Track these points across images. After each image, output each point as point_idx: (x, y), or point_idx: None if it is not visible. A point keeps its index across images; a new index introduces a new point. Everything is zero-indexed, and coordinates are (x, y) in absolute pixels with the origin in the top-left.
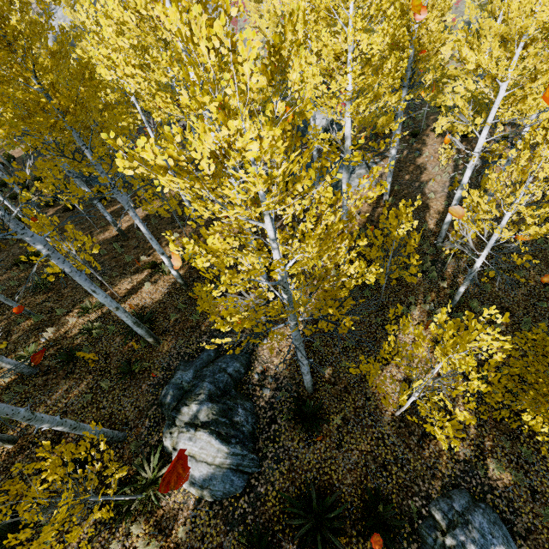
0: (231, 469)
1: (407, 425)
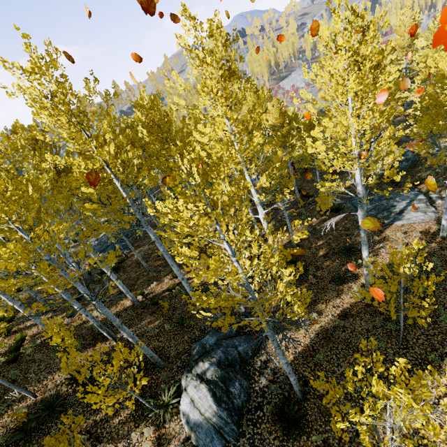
0: (214, 427)
1: None
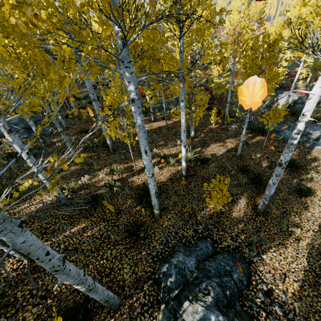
0: None
1: None
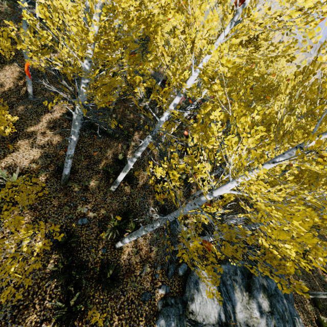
0: None
1: None
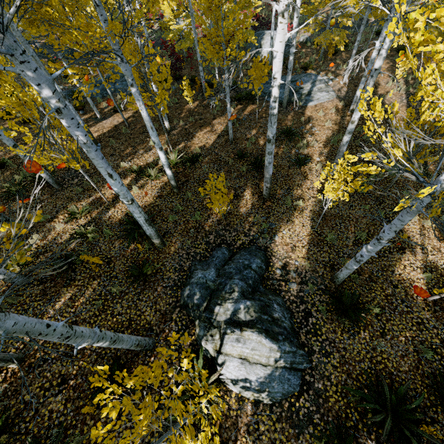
0: (285, 368)
1: (441, 308)
